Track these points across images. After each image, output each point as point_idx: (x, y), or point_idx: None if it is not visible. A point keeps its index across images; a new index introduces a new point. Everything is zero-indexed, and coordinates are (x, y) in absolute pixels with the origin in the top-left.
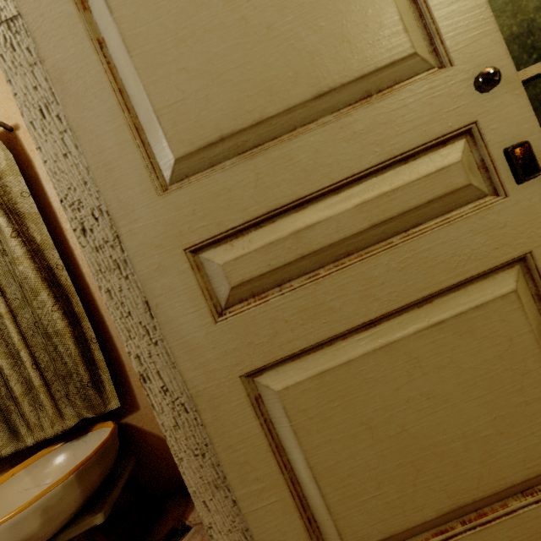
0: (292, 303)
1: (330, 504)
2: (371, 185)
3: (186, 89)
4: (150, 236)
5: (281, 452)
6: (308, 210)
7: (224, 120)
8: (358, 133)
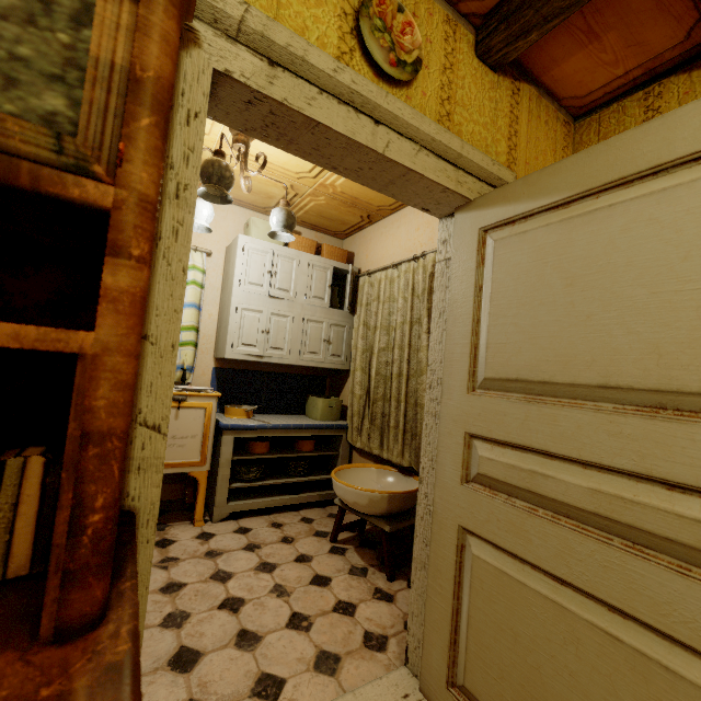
0: (507, 513)
1: (468, 647)
2: (617, 482)
3: (510, 337)
4: (453, 412)
5: (460, 588)
6: (553, 462)
7: (523, 369)
8: (624, 435)
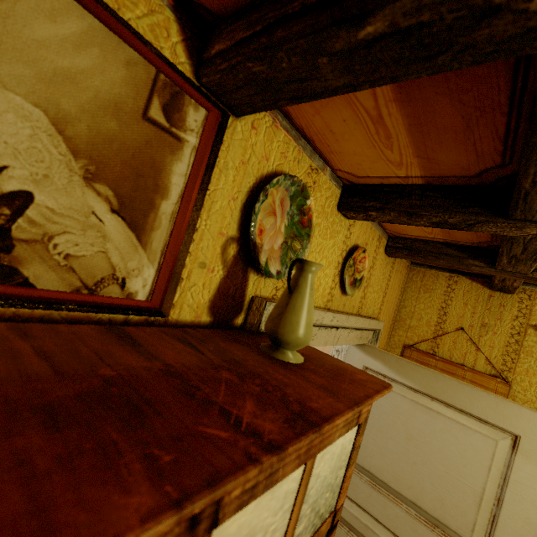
0: None
1: None
2: None
3: (370, 445)
4: None
5: None
6: (379, 525)
7: (373, 467)
8: (418, 532)
